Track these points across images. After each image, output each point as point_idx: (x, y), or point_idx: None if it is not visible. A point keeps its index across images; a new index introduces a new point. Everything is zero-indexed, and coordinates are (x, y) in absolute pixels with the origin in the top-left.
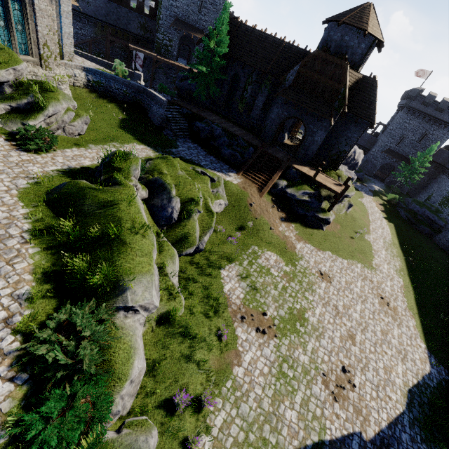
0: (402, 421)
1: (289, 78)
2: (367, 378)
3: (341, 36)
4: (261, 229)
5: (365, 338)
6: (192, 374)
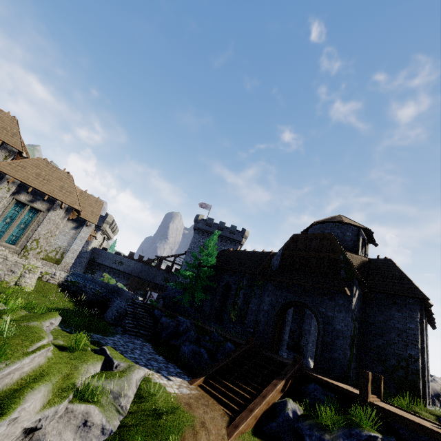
0: None
1: (274, 262)
2: None
3: (320, 231)
4: None
5: None
6: None
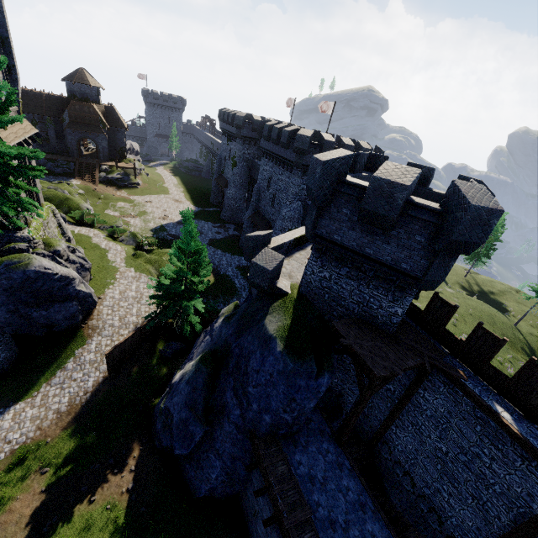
0: None
1: (66, 118)
2: (173, 215)
3: (79, 89)
4: (109, 197)
5: (170, 209)
6: None
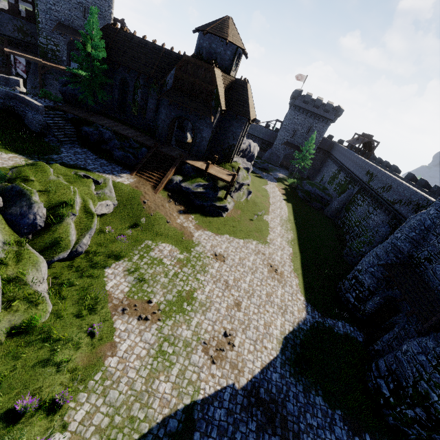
0: (274, 364)
1: (169, 81)
2: (248, 336)
3: (209, 43)
4: (157, 224)
5: (250, 303)
6: (49, 377)
